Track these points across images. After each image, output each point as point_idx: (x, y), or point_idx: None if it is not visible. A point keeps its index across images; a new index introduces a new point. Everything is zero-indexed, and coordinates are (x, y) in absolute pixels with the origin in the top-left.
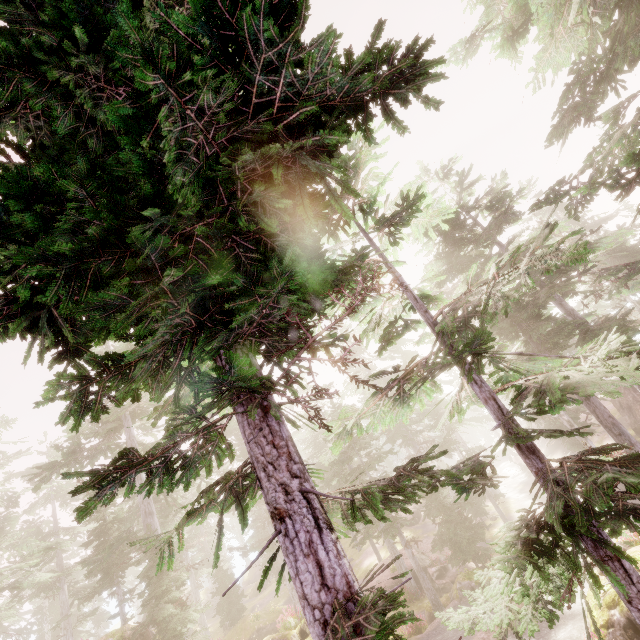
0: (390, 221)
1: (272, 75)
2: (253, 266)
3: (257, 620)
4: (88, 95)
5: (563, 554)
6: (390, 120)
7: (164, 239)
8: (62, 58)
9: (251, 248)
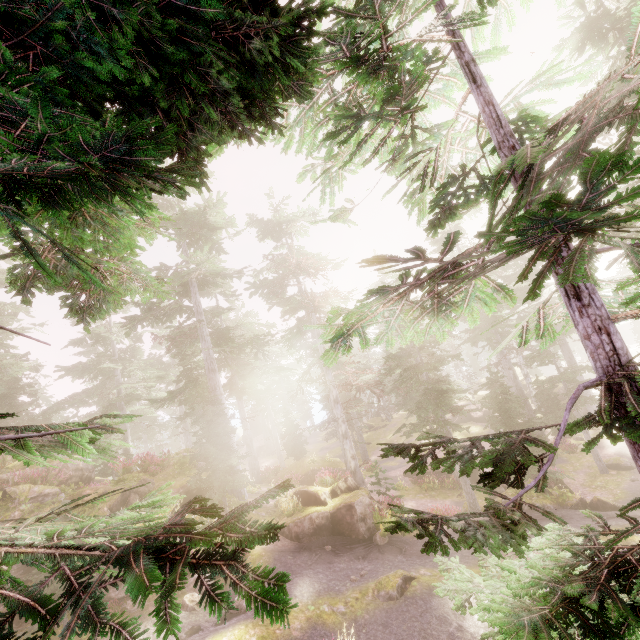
0: None
1: None
2: None
3: (313, 463)
4: None
5: None
6: None
7: None
8: None
9: None
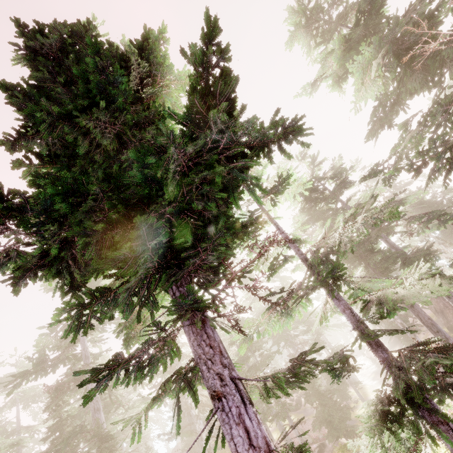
0: (271, 191)
1: (221, 134)
2: (199, 230)
3: None
4: (99, 132)
5: (408, 421)
6: (282, 152)
7: (152, 218)
8: (86, 113)
9: (195, 218)
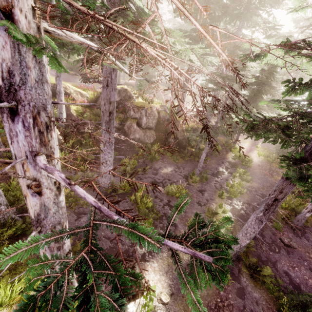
0: None
1: None
2: None
3: None
4: None
5: None
6: None
7: None
8: None
9: None
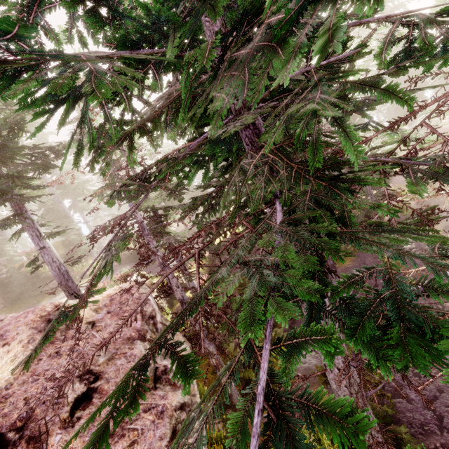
0: None
1: None
2: None
3: None
4: None
5: None
6: None
7: None
8: None
9: None
